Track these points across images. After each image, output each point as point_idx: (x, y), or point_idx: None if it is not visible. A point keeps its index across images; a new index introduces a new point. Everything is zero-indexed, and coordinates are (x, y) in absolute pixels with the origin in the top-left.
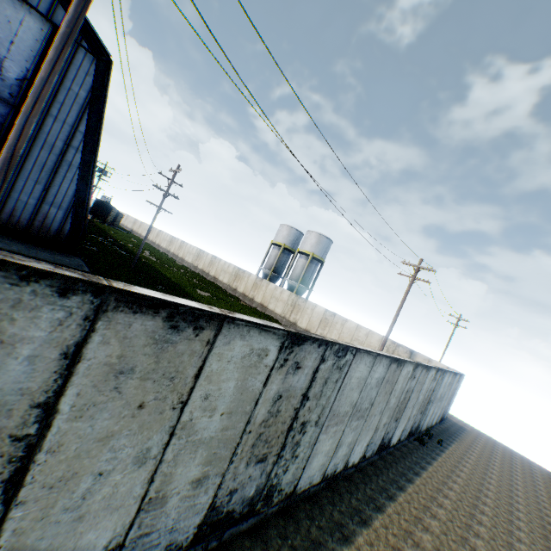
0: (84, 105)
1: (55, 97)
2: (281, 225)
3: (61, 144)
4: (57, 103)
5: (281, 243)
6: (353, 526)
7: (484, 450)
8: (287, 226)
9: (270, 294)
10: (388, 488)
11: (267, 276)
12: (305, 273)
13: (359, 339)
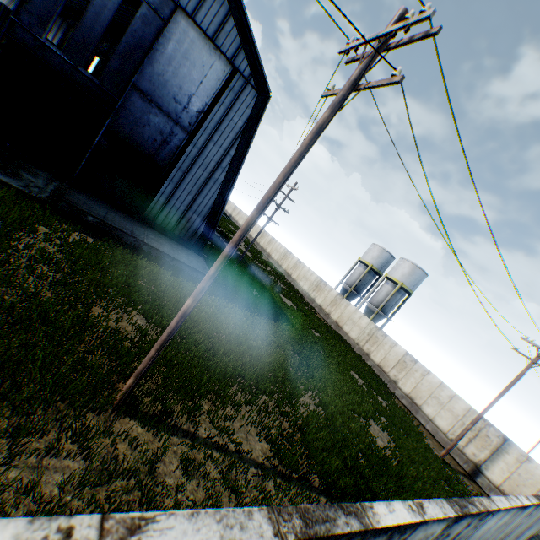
0: (238, 133)
1: (219, 126)
2: (374, 244)
3: (213, 164)
4: (219, 131)
5: (368, 262)
6: None
7: None
8: (379, 247)
9: (348, 315)
10: None
11: (345, 292)
12: (388, 300)
13: (439, 398)
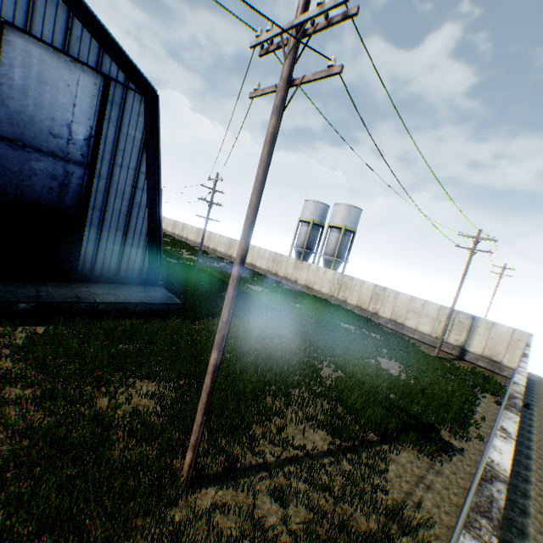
0: (141, 146)
1: (117, 146)
2: (306, 201)
3: (129, 189)
4: (119, 152)
5: (309, 219)
6: (518, 518)
7: None
8: (312, 202)
9: (313, 275)
10: (518, 471)
11: (300, 254)
12: (339, 246)
13: (415, 310)
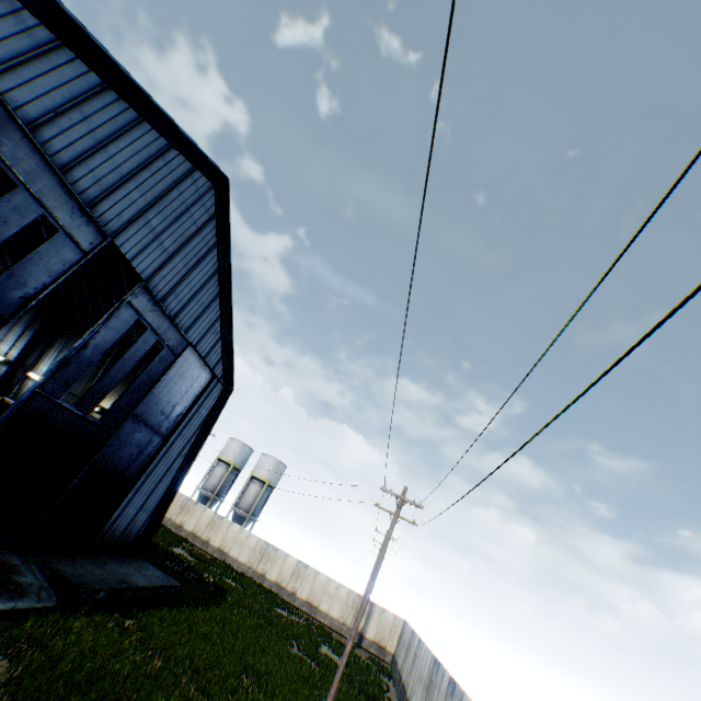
0: (202, 421)
1: (189, 421)
2: (234, 439)
3: (175, 455)
4: (188, 425)
5: (231, 461)
6: None
7: None
8: (241, 443)
9: (234, 536)
10: None
11: (206, 499)
12: (257, 502)
13: (330, 592)
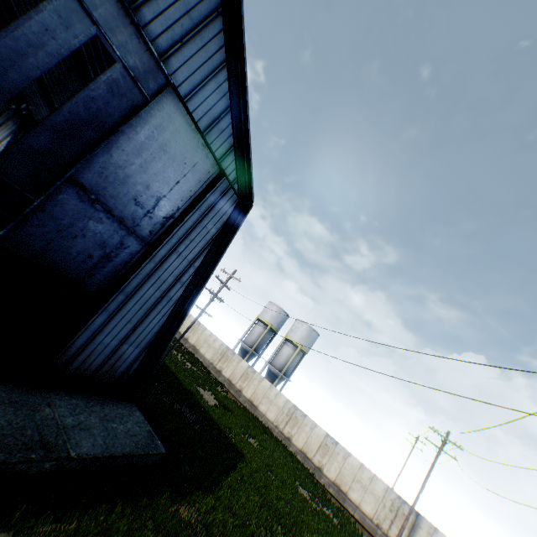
0: (209, 241)
1: (188, 234)
2: (272, 303)
3: (171, 279)
4: (187, 239)
5: (268, 322)
6: None
7: None
8: (277, 307)
9: (263, 392)
10: None
11: (246, 353)
12: (289, 363)
13: (362, 481)
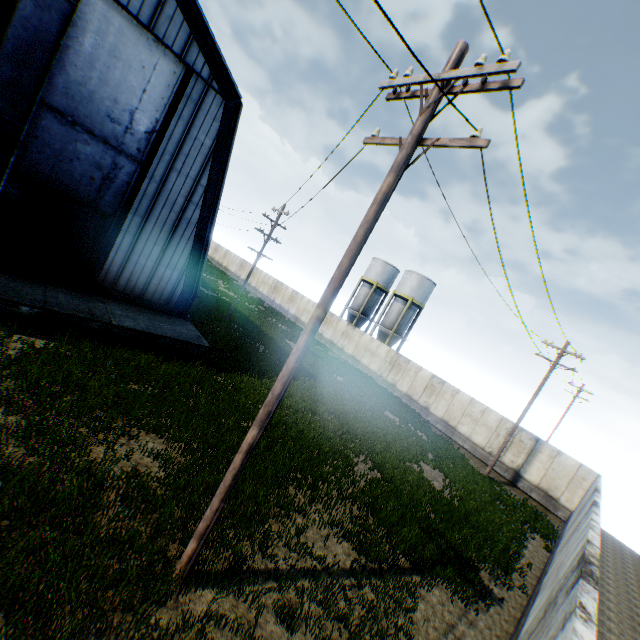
0: (208, 155)
1: (180, 149)
2: (375, 259)
3: (181, 200)
4: (181, 155)
5: (373, 281)
6: None
7: (615, 561)
8: (381, 262)
9: (364, 346)
10: None
11: (353, 318)
12: (400, 320)
13: (472, 415)
